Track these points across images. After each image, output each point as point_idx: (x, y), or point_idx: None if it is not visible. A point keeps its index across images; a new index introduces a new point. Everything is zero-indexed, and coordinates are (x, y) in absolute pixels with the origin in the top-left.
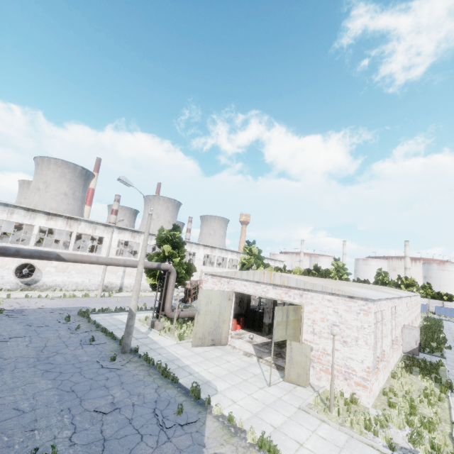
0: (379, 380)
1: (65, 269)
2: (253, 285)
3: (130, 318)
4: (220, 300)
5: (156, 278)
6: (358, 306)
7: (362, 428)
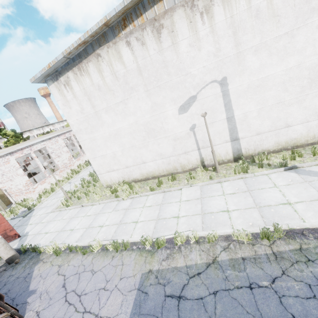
0: (51, 181)
1: None
2: None
3: None
4: None
5: None
6: (1, 161)
7: (8, 215)
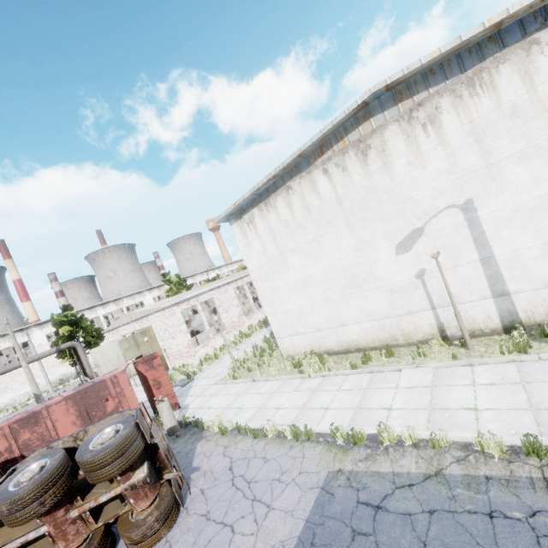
0: (215, 344)
1: (6, 389)
2: (128, 326)
3: (38, 399)
4: (114, 348)
5: (69, 356)
6: (167, 313)
7: None
